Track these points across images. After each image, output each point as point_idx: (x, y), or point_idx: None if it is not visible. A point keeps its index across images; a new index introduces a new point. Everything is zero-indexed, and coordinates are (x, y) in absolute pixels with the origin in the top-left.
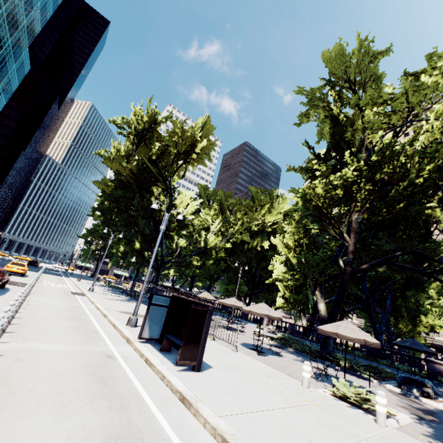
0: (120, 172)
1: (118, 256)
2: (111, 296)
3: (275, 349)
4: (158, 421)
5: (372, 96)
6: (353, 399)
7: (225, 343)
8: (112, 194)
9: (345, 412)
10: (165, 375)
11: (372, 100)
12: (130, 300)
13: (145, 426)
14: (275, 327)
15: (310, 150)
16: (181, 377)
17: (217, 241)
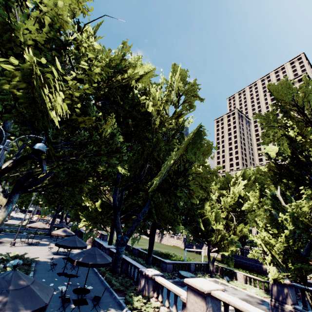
0: None
1: None
2: None
3: None
4: None
5: None
6: None
7: None
8: None
9: None
10: None
11: None
12: None
13: None
14: None
15: None
16: None
17: None
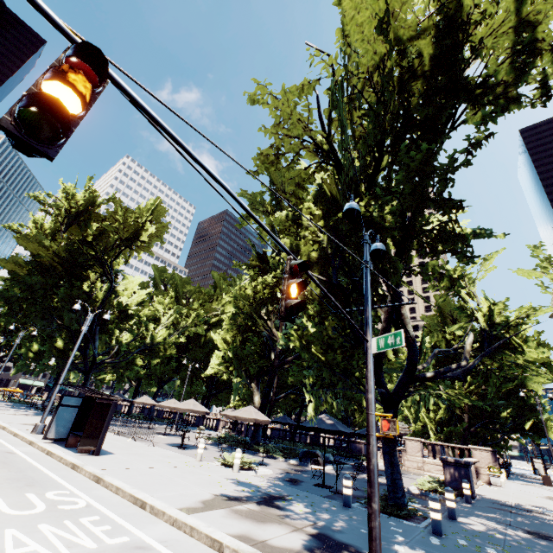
0: (42, 254)
1: (28, 358)
2: (13, 411)
3: (206, 446)
4: (48, 475)
5: (281, 221)
6: (232, 463)
7: (149, 443)
8: (27, 279)
9: (215, 468)
10: (63, 457)
11: (282, 223)
12: (41, 414)
13: (37, 476)
14: (227, 430)
15: (253, 249)
16: (78, 457)
17: (168, 335)
